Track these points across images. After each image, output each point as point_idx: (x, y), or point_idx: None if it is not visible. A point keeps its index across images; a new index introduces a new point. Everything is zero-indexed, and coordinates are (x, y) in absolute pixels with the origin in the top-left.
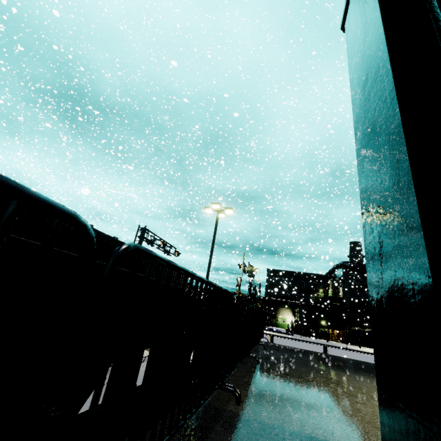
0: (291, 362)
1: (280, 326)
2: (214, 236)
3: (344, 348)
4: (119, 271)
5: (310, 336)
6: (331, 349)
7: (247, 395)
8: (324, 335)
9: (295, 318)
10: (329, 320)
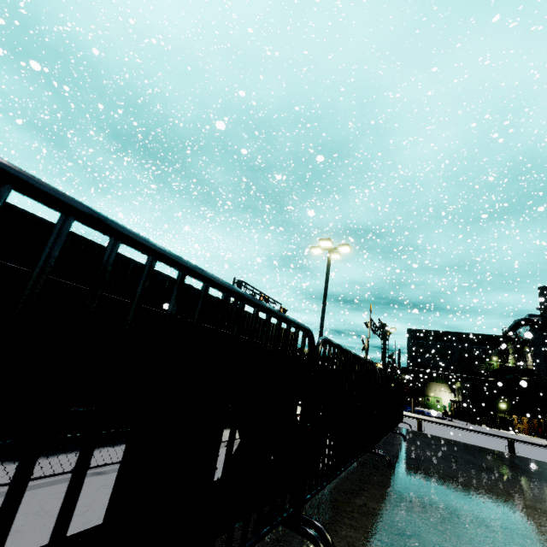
0: (454, 467)
1: (432, 408)
2: (326, 283)
3: (542, 445)
4: (201, 328)
5: (481, 424)
6: (519, 445)
7: (352, 544)
8: (505, 424)
9: (456, 397)
10: (511, 401)
